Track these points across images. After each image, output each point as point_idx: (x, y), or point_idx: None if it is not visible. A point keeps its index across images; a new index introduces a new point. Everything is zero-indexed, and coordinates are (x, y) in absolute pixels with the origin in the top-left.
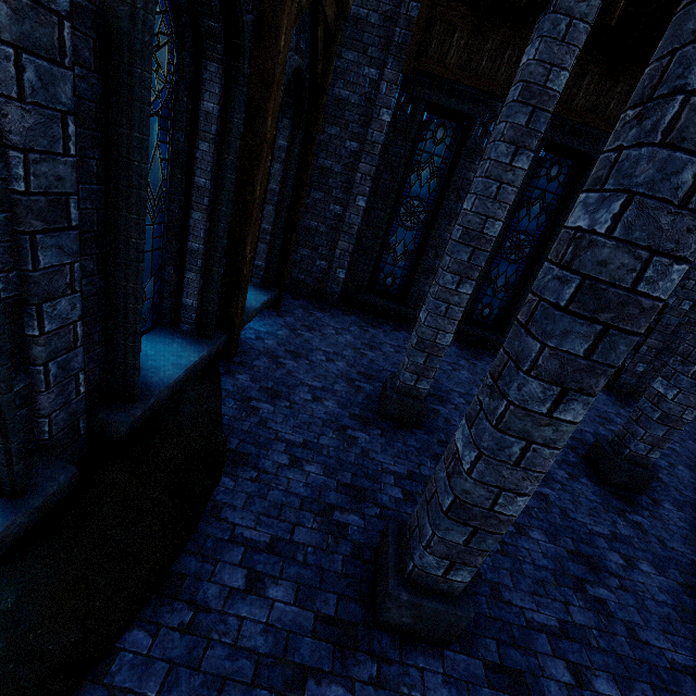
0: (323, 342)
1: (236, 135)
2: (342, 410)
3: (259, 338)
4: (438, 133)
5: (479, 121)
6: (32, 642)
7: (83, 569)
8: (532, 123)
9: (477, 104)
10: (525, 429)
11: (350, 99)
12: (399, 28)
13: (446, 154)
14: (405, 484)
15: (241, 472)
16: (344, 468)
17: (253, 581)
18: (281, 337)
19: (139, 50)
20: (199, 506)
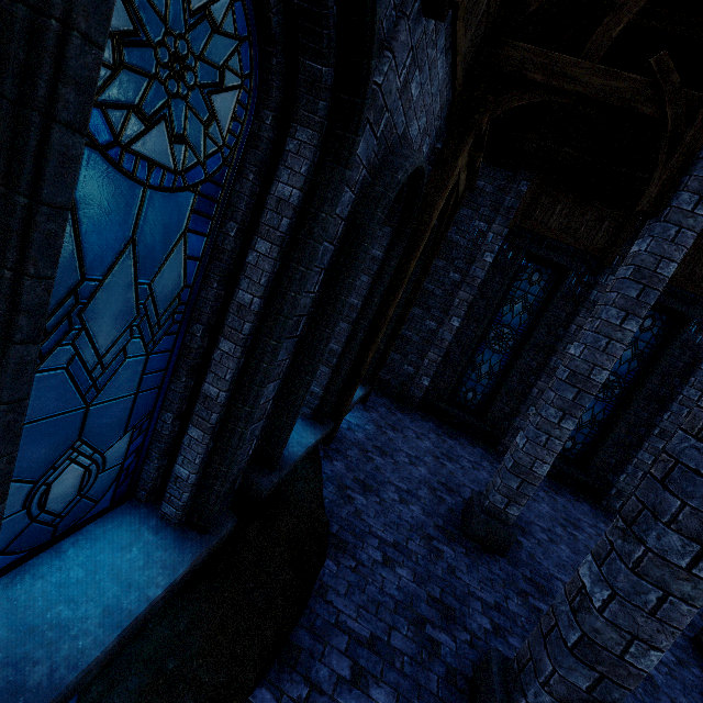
0: (405, 443)
1: (390, 273)
2: (426, 518)
3: (350, 429)
4: (534, 276)
5: (574, 272)
6: (195, 669)
7: (230, 613)
8: (642, 297)
9: (573, 259)
10: (663, 578)
11: (459, 242)
12: (509, 197)
13: (539, 294)
14: (493, 615)
15: (342, 558)
16: (432, 580)
17: (358, 674)
18: (368, 432)
19: (370, 234)
20: (310, 582)
